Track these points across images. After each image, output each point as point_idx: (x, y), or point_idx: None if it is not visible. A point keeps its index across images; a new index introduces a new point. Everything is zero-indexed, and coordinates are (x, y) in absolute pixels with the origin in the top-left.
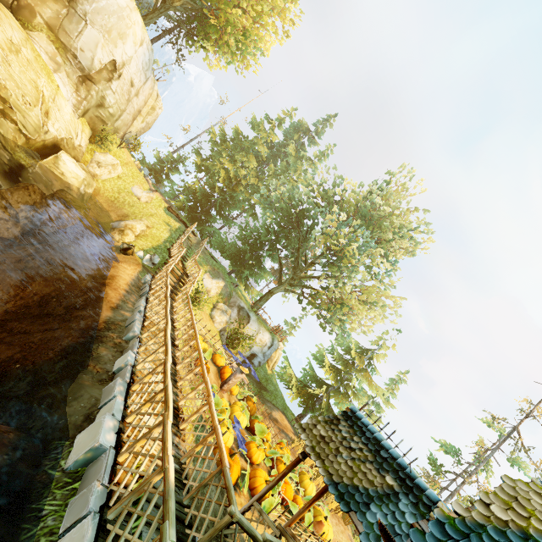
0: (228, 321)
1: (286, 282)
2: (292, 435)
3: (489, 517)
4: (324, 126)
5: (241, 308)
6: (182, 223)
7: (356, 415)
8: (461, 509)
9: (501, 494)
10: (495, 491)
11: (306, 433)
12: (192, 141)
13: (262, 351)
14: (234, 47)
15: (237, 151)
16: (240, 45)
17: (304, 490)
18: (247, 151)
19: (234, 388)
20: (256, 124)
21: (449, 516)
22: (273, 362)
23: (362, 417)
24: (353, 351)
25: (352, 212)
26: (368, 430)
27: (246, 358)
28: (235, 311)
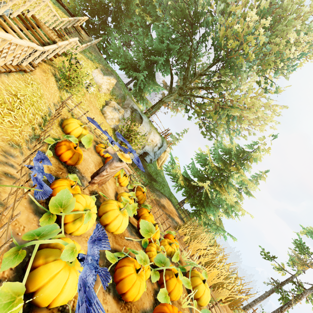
0: (120, 119)
1: (176, 90)
2: (177, 219)
3: None
4: None
5: (134, 110)
6: (72, 17)
7: None
8: None
9: None
10: None
11: None
12: None
13: (153, 151)
14: None
15: None
16: None
17: (197, 298)
18: None
19: (122, 179)
20: None
21: None
22: (162, 161)
23: None
24: (234, 151)
25: None
26: None
27: (140, 156)
28: (129, 112)
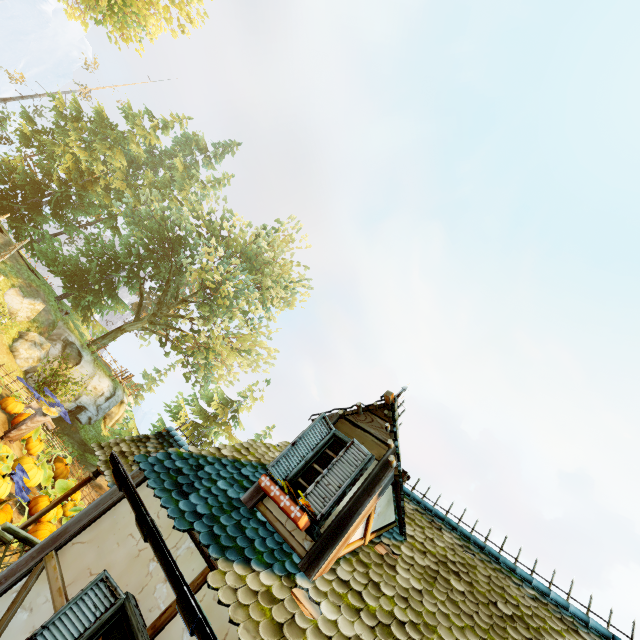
0: (42, 358)
1: (145, 318)
2: None
3: (216, 454)
4: (226, 151)
5: (70, 344)
6: None
7: (171, 434)
8: (196, 449)
9: (238, 446)
10: (235, 445)
11: (103, 450)
12: (25, 98)
13: (95, 403)
14: (106, 7)
15: (98, 138)
16: (116, 9)
17: None
18: (114, 143)
19: (34, 444)
20: (131, 114)
21: (181, 451)
22: (115, 420)
23: (177, 434)
24: (216, 401)
25: (240, 252)
26: (178, 445)
27: (68, 412)
28: (59, 346)
